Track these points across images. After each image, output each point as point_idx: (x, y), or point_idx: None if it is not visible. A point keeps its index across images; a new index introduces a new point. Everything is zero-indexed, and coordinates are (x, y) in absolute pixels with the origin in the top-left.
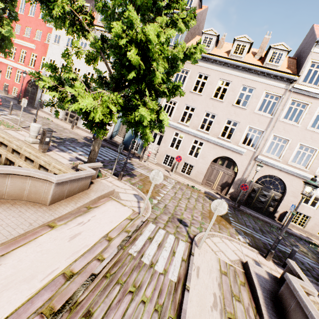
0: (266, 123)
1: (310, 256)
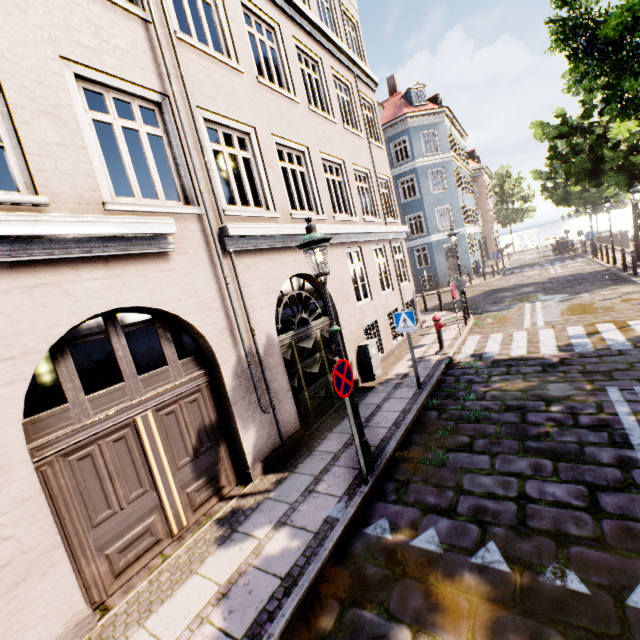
0: (147, 55)
1: (572, 384)
